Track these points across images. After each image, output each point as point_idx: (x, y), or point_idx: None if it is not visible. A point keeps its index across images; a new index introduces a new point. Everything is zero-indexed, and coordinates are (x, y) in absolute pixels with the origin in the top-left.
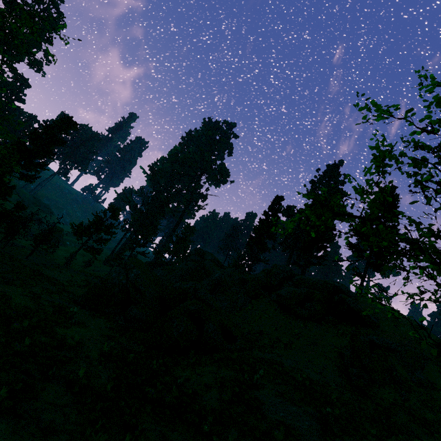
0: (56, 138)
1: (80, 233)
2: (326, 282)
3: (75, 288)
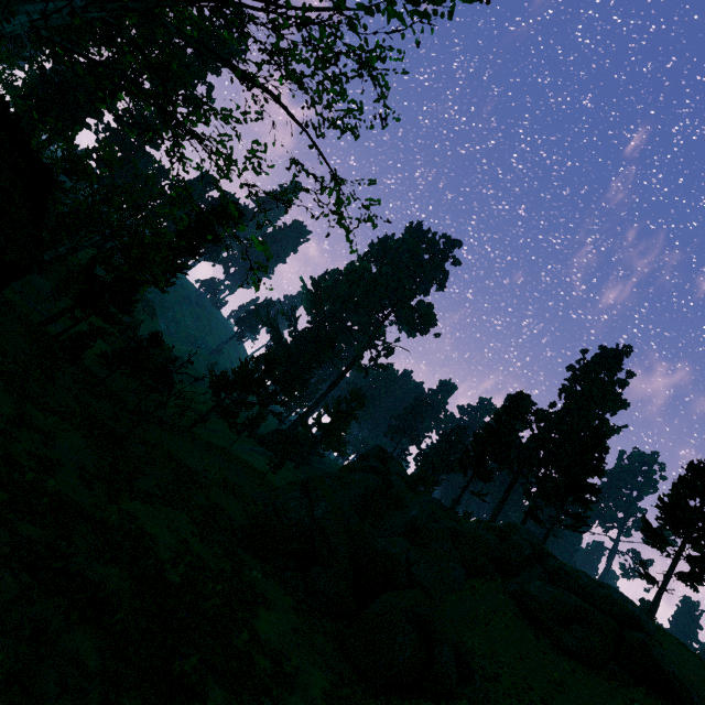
0: (211, 233)
1: (220, 388)
2: (610, 594)
3: (216, 491)
